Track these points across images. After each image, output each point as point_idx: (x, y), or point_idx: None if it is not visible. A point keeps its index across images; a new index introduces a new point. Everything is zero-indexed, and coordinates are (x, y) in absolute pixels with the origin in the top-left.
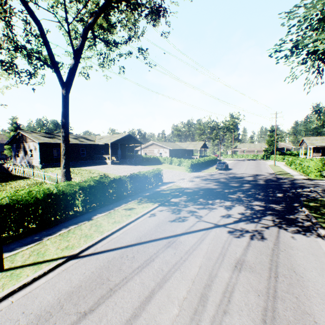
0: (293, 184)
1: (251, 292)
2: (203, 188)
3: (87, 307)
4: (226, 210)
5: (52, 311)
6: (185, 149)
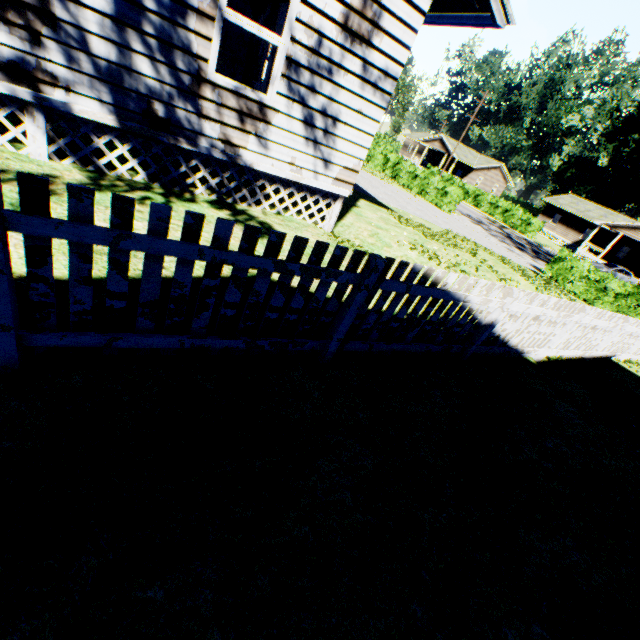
0: None
1: None
2: None
3: None
4: None
5: None
6: None
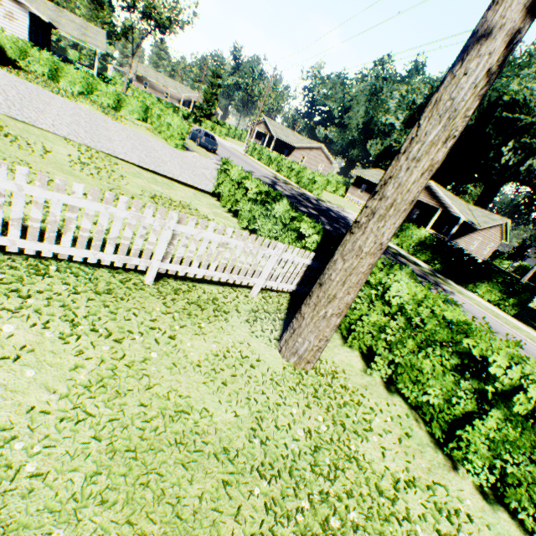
0: (332, 212)
1: None
2: None
3: None
4: None
5: None
6: (45, 25)
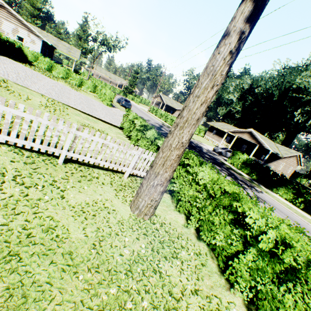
0: (193, 143)
1: None
2: None
3: None
4: (226, 178)
5: None
6: (51, 47)
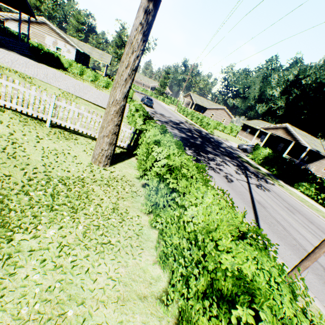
0: (213, 139)
1: (308, 223)
2: (181, 137)
3: (319, 266)
4: (229, 167)
5: (323, 281)
6: (86, 55)
